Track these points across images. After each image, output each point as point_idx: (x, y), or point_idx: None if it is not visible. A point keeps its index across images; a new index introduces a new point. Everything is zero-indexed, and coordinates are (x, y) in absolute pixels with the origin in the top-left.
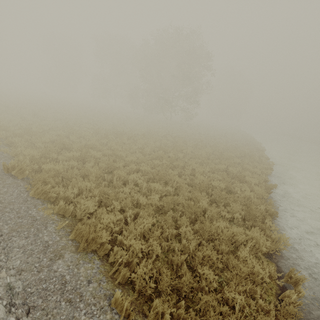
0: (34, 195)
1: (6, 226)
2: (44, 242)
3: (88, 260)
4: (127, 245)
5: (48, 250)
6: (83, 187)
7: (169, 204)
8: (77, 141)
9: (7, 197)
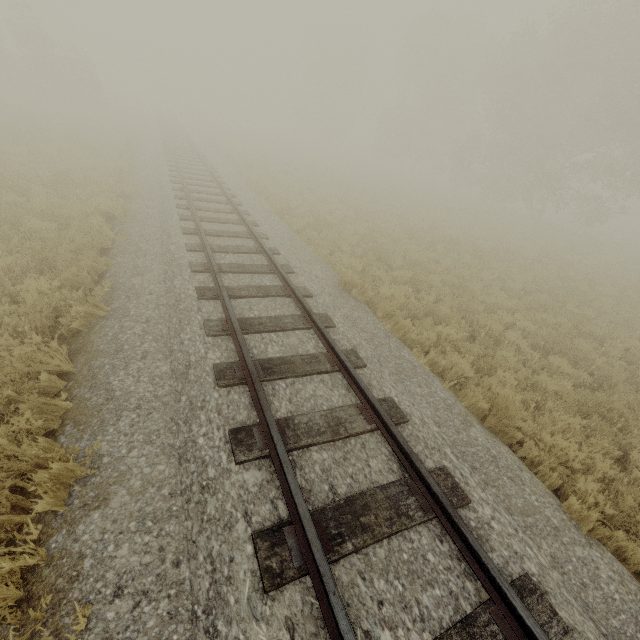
0: (391, 330)
1: (389, 364)
2: (442, 399)
3: (499, 441)
4: (549, 443)
5: (452, 410)
6: (444, 334)
7: (595, 405)
8: (389, 248)
9: (365, 325)
